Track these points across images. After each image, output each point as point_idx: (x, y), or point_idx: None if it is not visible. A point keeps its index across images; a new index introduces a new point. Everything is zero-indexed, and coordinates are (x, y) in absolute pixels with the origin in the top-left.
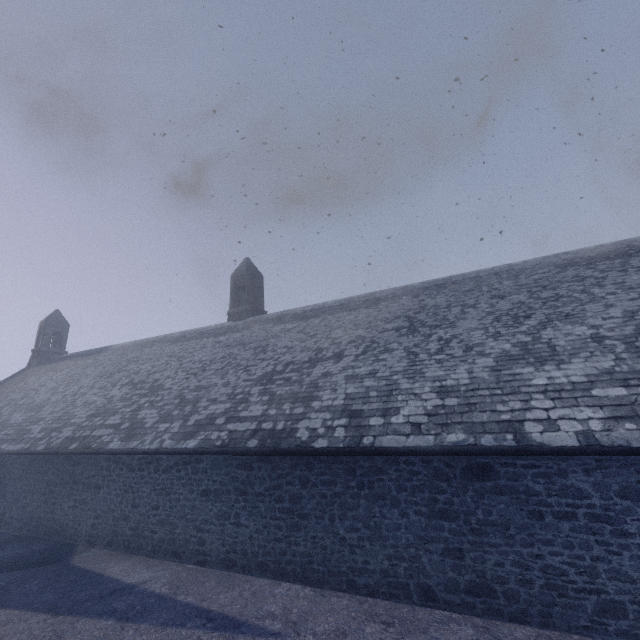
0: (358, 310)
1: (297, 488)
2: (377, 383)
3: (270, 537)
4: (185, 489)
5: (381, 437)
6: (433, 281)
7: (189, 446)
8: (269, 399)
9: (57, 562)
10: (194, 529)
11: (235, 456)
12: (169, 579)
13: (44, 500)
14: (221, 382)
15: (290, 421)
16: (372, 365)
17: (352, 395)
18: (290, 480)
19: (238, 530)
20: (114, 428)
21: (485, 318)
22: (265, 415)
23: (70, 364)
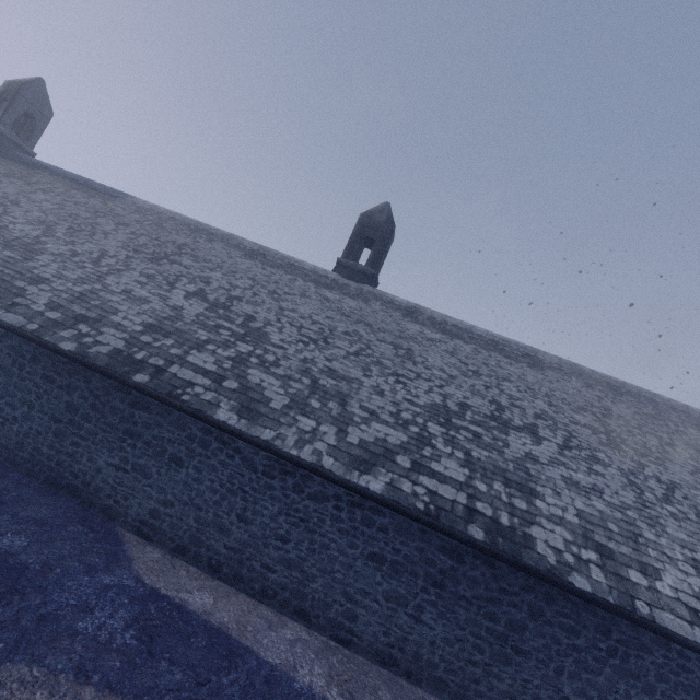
0: (521, 364)
1: (523, 616)
2: (611, 511)
3: (463, 655)
4: (343, 538)
5: (658, 610)
6: (606, 376)
7: (372, 488)
8: (466, 459)
9: (116, 568)
10: (343, 595)
11: (439, 533)
12: (323, 668)
13: (55, 429)
14: (368, 382)
15: (517, 518)
16: (591, 476)
17: (586, 515)
18: (516, 602)
19: (416, 626)
20: (211, 379)
21: (697, 475)
22: (473, 487)
23: (58, 187)
